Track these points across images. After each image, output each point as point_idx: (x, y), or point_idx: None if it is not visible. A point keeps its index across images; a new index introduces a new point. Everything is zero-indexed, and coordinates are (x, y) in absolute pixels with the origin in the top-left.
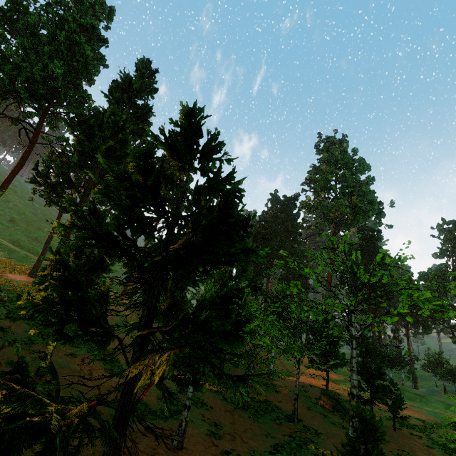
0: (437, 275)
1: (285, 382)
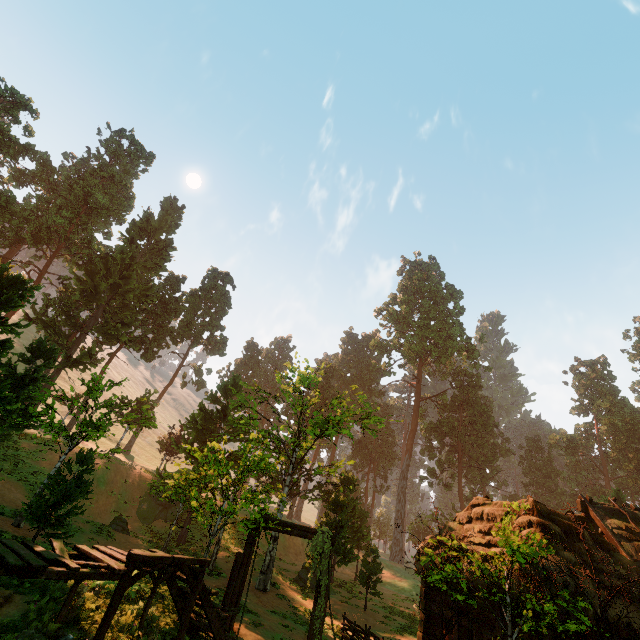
0: (569, 438)
1: (289, 566)
